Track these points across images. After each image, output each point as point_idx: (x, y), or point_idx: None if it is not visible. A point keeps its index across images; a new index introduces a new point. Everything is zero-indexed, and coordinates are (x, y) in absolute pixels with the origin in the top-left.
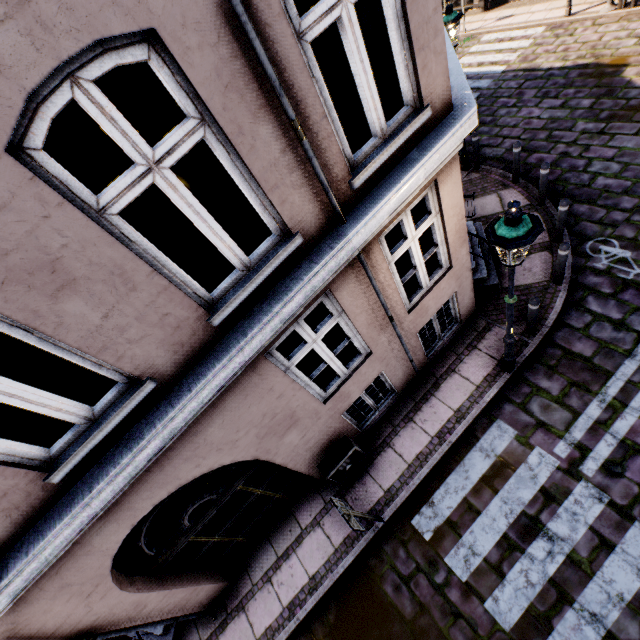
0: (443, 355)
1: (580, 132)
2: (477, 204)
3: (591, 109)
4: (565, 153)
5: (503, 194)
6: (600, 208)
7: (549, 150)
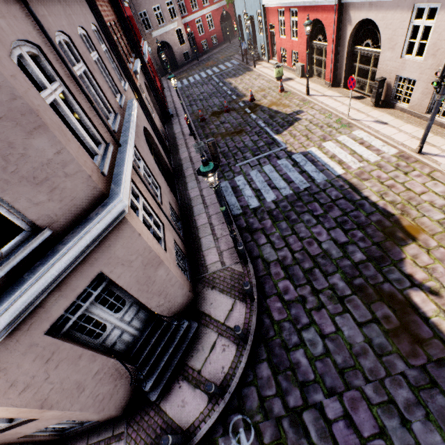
0: (82, 434)
1: (330, 285)
2: (217, 299)
3: (356, 266)
4: (304, 298)
5: (237, 305)
6: (275, 384)
7: (298, 285)
